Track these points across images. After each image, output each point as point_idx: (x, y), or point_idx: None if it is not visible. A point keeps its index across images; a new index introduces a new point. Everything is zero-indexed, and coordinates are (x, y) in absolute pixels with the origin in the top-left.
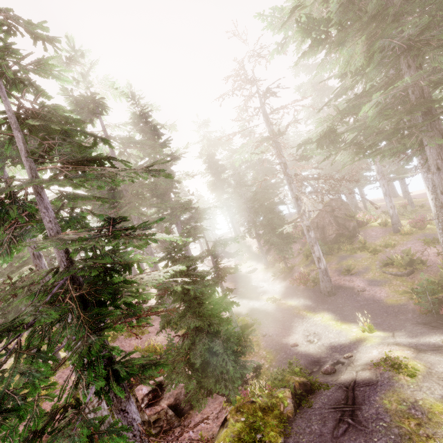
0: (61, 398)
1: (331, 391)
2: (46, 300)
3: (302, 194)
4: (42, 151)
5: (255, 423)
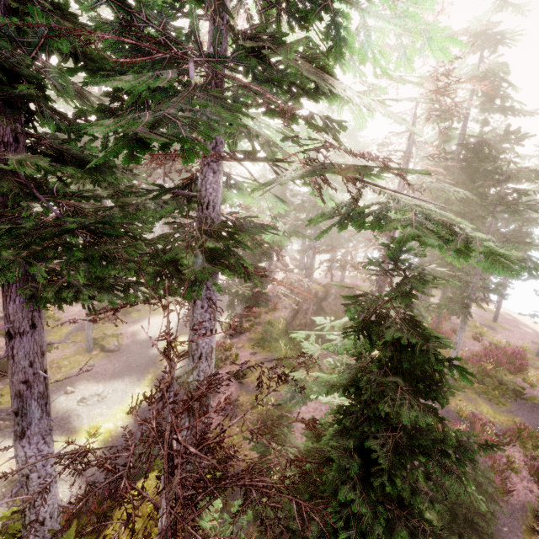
0: None
1: None
2: None
3: None
4: None
5: None
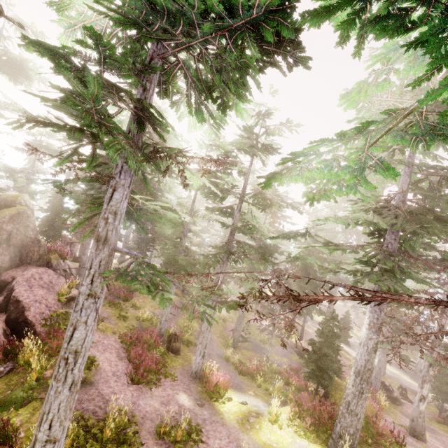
0: None
1: None
2: None
3: None
4: None
5: None
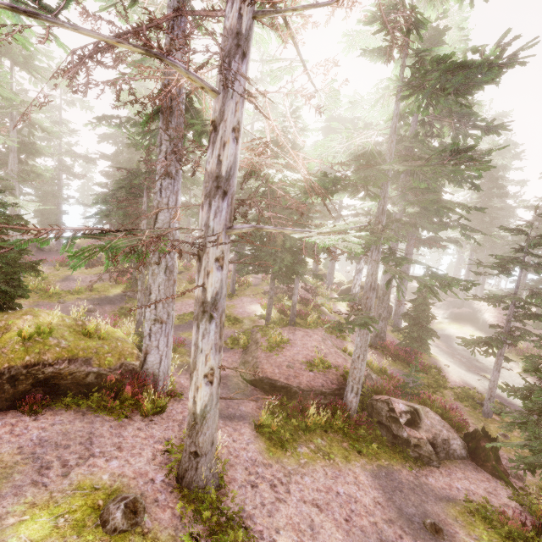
0: None
1: None
2: None
3: None
4: None
5: None
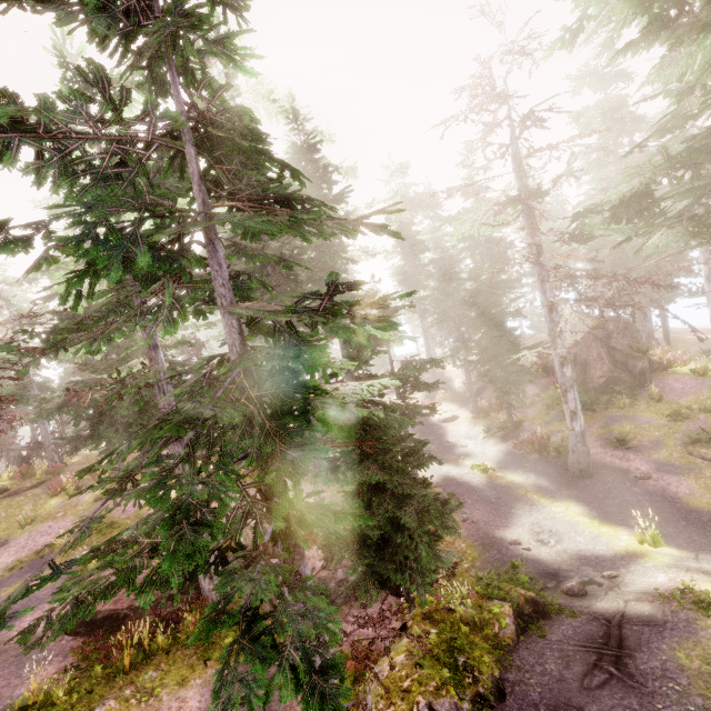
0: (227, 533)
1: (580, 621)
2: (217, 395)
3: (563, 302)
4: (210, 182)
5: (453, 640)
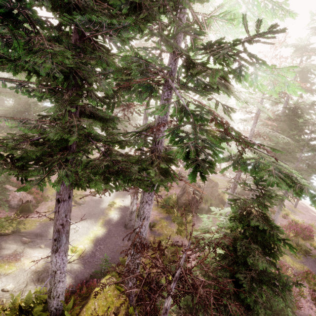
0: None
1: None
2: None
3: None
4: None
5: None
